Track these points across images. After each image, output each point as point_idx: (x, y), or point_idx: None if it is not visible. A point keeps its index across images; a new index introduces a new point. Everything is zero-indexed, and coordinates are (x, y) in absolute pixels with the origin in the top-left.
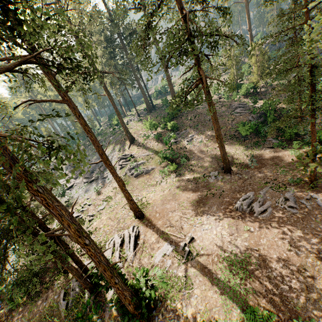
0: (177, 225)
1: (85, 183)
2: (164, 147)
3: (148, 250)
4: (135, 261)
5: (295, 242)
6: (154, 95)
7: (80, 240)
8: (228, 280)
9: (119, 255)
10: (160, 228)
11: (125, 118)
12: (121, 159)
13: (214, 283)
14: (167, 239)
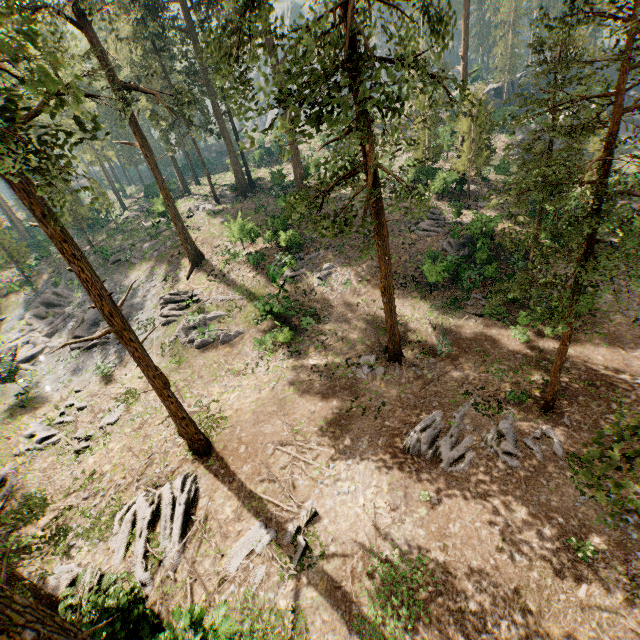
0: (284, 479)
1: (75, 350)
2: (268, 286)
3: (214, 538)
4: (181, 568)
5: (512, 533)
6: (255, 157)
7: (3, 638)
8: (381, 621)
9: (144, 551)
10: (245, 484)
11: (184, 199)
12: (168, 302)
13: (352, 626)
14: (259, 512)
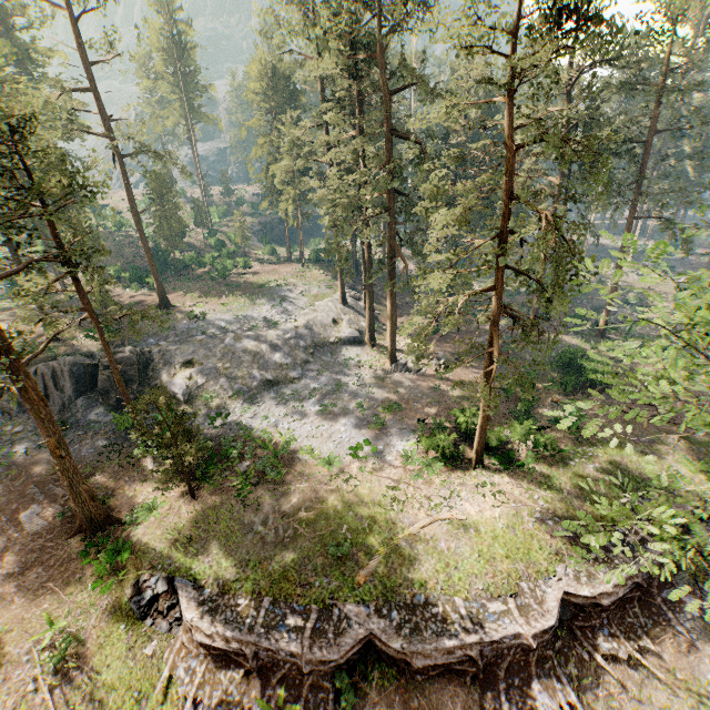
0: None
1: None
2: None
3: None
4: None
5: None
6: None
7: None
8: None
9: None
10: None
11: None
12: None
13: None
14: None
